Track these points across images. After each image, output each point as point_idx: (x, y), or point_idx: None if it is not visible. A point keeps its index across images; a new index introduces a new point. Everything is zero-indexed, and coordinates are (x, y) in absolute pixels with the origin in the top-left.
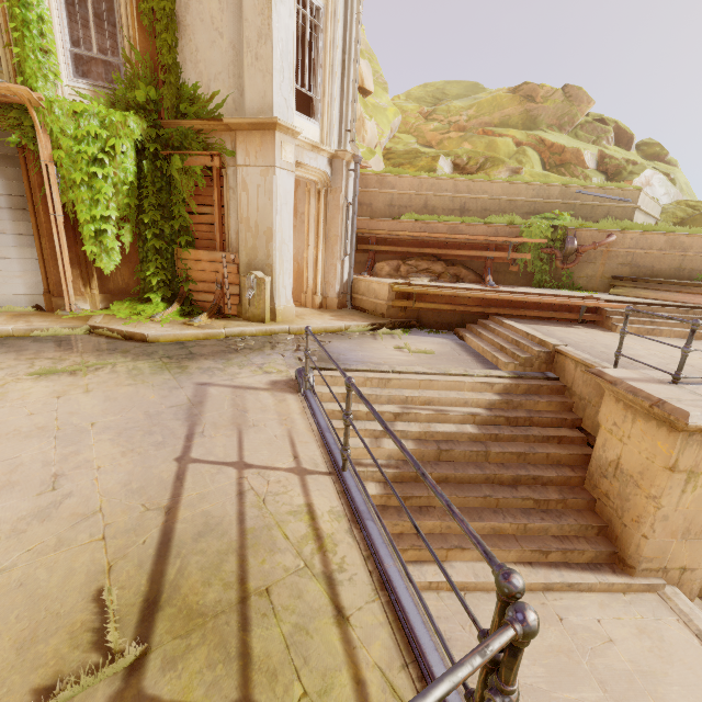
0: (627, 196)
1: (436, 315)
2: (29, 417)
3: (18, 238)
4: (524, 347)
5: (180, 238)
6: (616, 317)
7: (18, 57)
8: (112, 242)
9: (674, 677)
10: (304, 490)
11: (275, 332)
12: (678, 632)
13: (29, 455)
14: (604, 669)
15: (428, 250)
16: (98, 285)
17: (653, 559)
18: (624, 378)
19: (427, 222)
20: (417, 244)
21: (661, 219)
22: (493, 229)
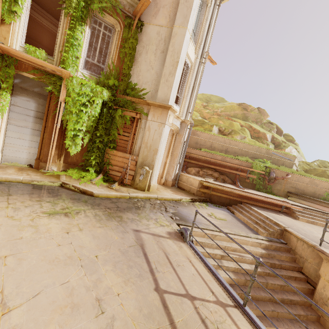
0: (291, 158)
1: (218, 198)
2: (59, 247)
3: (33, 131)
4: (268, 224)
5: (110, 144)
6: (298, 213)
7: (64, 57)
8: (79, 141)
9: None
10: (232, 320)
11: (151, 198)
12: None
13: (74, 280)
14: None
15: (212, 166)
16: (63, 159)
17: None
18: None
19: (212, 154)
20: (207, 162)
21: (298, 168)
22: (240, 162)
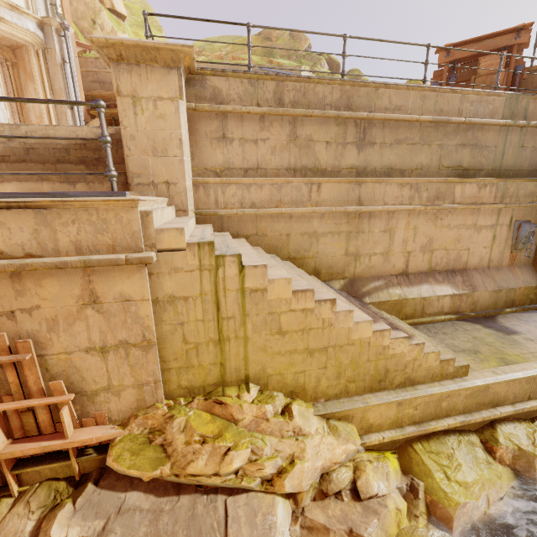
0: (294, 71)
1: None
2: None
3: None
4: None
5: None
6: None
7: None
8: None
9: None
10: None
11: None
12: None
13: None
14: None
15: None
16: None
17: (141, 175)
18: None
19: None
20: None
21: None
22: None
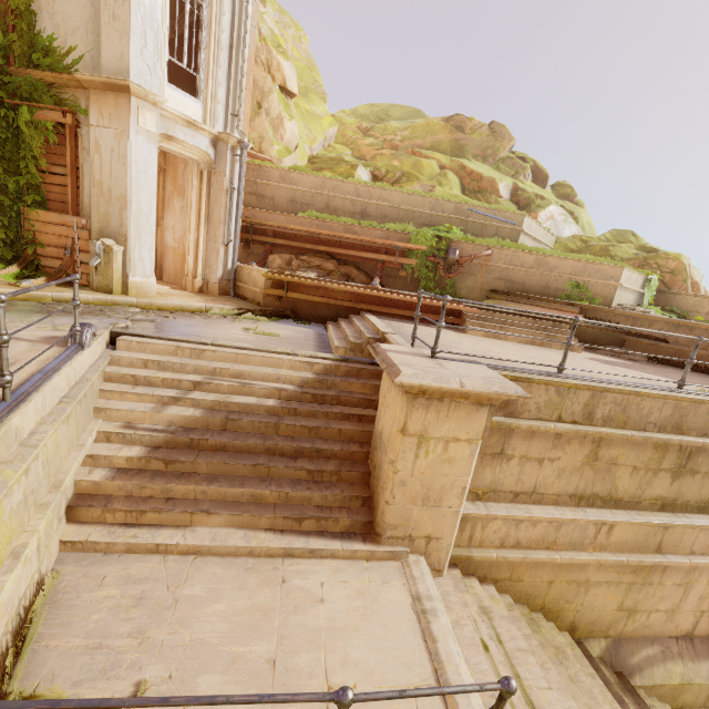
0: (514, 219)
1: (311, 307)
2: None
3: None
4: (362, 334)
5: (27, 196)
6: (471, 320)
7: None
8: None
9: (362, 632)
10: None
11: (119, 304)
12: (397, 594)
13: None
14: (295, 625)
15: (321, 247)
16: None
17: (397, 527)
18: (389, 350)
19: (323, 220)
20: (313, 241)
21: (555, 249)
22: (385, 234)
